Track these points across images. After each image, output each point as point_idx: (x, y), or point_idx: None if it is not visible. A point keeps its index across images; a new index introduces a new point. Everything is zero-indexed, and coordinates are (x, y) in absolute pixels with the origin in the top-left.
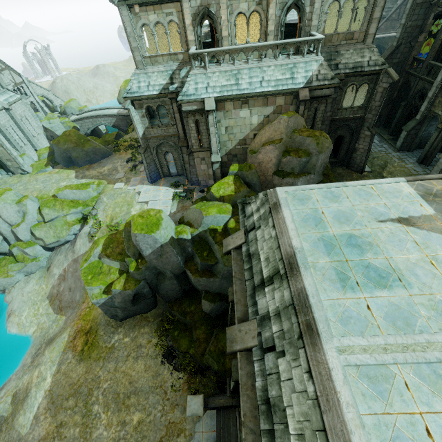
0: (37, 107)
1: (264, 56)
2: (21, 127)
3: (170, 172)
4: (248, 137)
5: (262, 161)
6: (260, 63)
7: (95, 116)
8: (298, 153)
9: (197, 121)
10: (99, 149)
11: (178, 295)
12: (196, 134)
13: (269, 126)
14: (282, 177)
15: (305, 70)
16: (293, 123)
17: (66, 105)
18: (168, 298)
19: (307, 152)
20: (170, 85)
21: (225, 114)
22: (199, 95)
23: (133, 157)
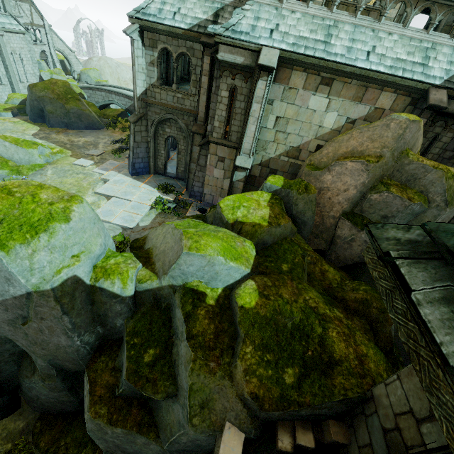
0: (49, 60)
1: (388, 12)
2: (5, 61)
3: (167, 171)
4: (307, 147)
5: (328, 187)
6: (376, 23)
7: (110, 91)
8: (407, 192)
9: (235, 90)
10: (87, 115)
11: (66, 408)
12: (225, 112)
13: (362, 130)
14: (360, 226)
15: (449, 60)
16: (412, 135)
17: (84, 71)
18: (40, 406)
19: (424, 197)
20: (210, 24)
21: (285, 92)
22: (255, 38)
23: (128, 139)
